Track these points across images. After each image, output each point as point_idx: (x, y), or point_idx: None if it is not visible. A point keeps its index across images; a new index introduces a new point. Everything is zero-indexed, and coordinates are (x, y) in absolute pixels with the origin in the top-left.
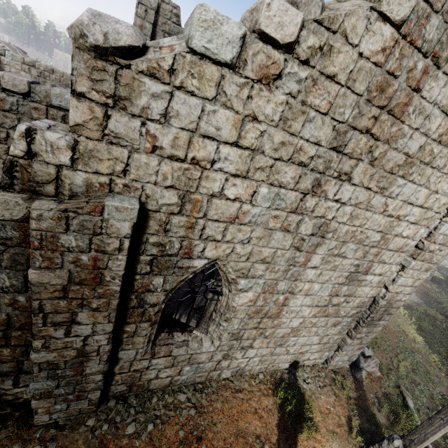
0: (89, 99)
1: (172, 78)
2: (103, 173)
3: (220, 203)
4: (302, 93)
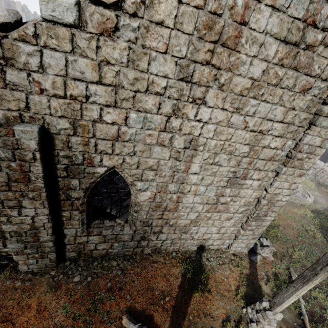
0: None
1: (37, 40)
2: (13, 110)
3: (102, 126)
4: (139, 39)
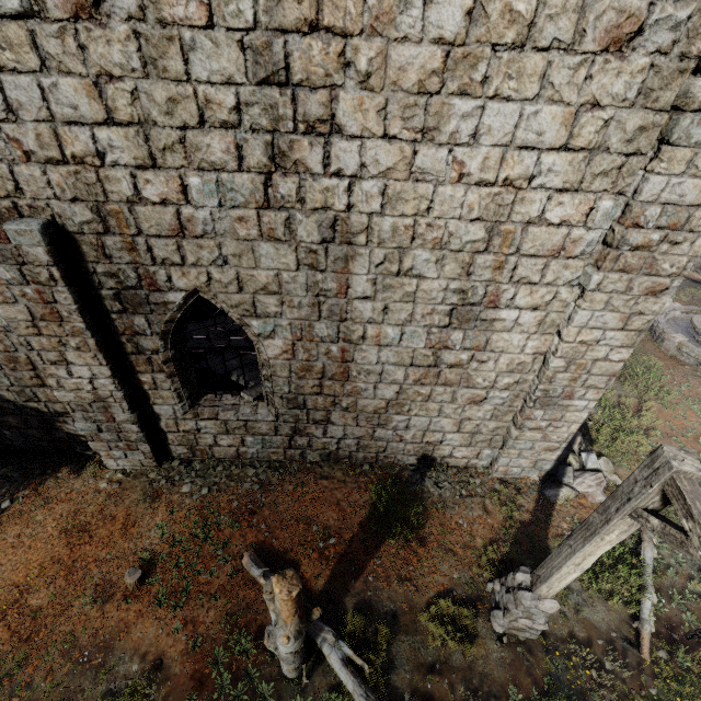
0: None
1: None
2: (2, 197)
3: (146, 211)
4: (147, 8)
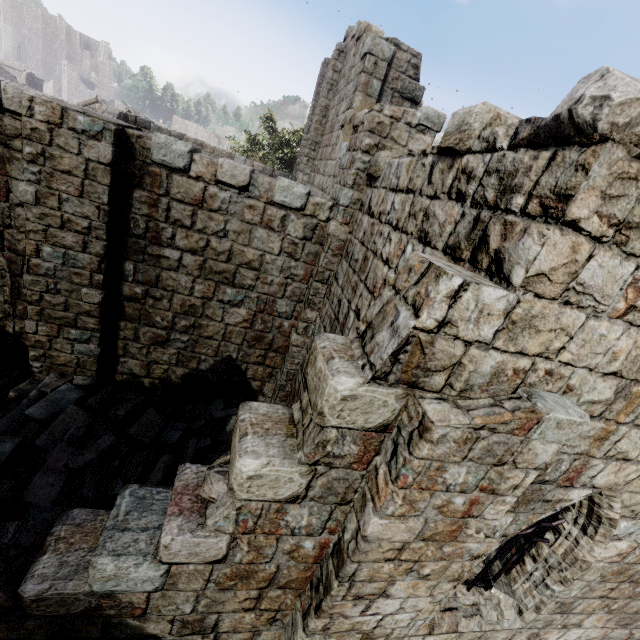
0: (581, 230)
1: None
2: (528, 354)
3: None
4: None
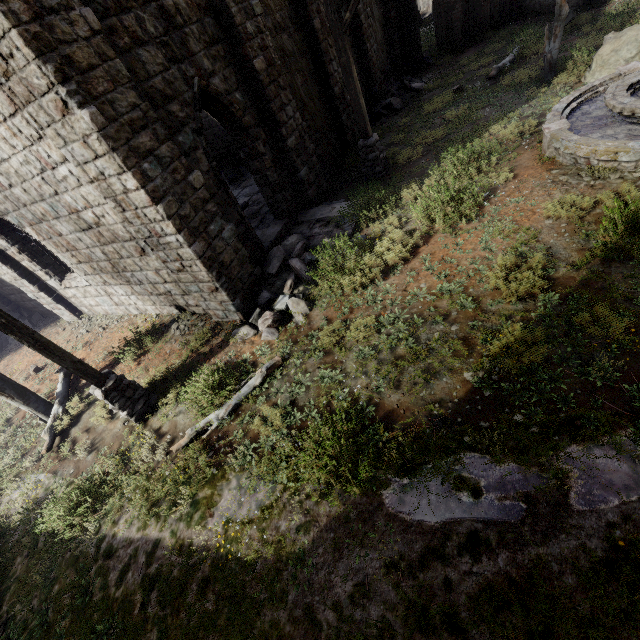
0: None
1: None
2: None
3: None
4: None
